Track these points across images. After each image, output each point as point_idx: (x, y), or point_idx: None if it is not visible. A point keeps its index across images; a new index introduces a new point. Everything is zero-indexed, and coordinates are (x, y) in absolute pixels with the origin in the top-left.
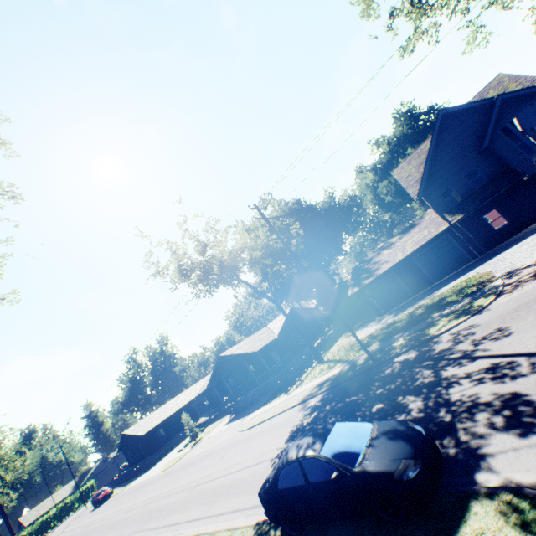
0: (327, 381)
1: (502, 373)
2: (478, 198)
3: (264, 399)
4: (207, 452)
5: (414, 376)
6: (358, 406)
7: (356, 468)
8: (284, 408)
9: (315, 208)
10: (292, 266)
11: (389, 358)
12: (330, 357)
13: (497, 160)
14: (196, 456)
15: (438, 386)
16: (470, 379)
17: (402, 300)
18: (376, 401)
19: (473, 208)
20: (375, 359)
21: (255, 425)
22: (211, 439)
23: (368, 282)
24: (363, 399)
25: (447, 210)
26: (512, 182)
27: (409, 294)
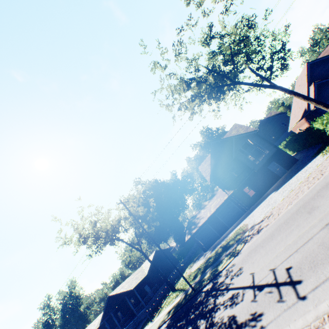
0: (172, 308)
1: (234, 301)
2: (238, 181)
3: (139, 327)
4: None
5: (207, 303)
6: None
7: None
8: None
9: (166, 183)
10: (151, 226)
11: (201, 288)
12: (178, 286)
13: (242, 162)
14: None
15: (213, 311)
16: (224, 305)
17: (215, 240)
18: (189, 325)
19: (236, 186)
20: (195, 289)
21: None
22: None
23: (195, 231)
24: (184, 324)
25: (226, 187)
26: (250, 174)
27: (218, 236)
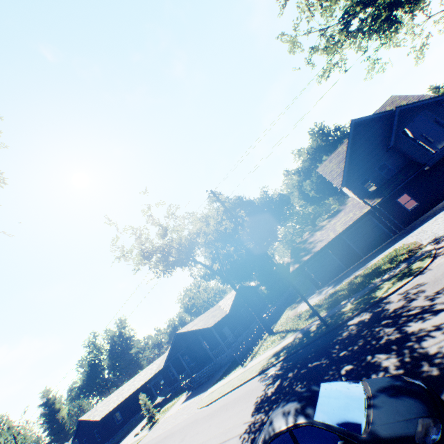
0: (283, 350)
1: None
2: (391, 185)
3: (219, 373)
4: (166, 434)
5: (376, 335)
6: (325, 370)
7: (363, 434)
8: (243, 380)
9: (253, 202)
10: (240, 247)
11: (343, 321)
12: (279, 328)
13: (402, 155)
14: (154, 439)
15: (408, 341)
16: (442, 331)
17: (337, 273)
18: (343, 363)
19: (389, 192)
20: (328, 324)
21: (215, 401)
22: (169, 419)
23: (307, 259)
24: (327, 363)
25: (367, 196)
26: (417, 171)
27: (343, 268)
